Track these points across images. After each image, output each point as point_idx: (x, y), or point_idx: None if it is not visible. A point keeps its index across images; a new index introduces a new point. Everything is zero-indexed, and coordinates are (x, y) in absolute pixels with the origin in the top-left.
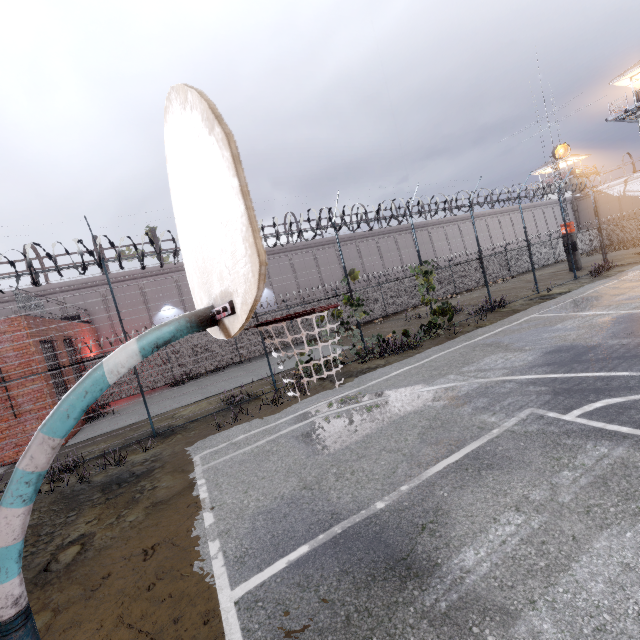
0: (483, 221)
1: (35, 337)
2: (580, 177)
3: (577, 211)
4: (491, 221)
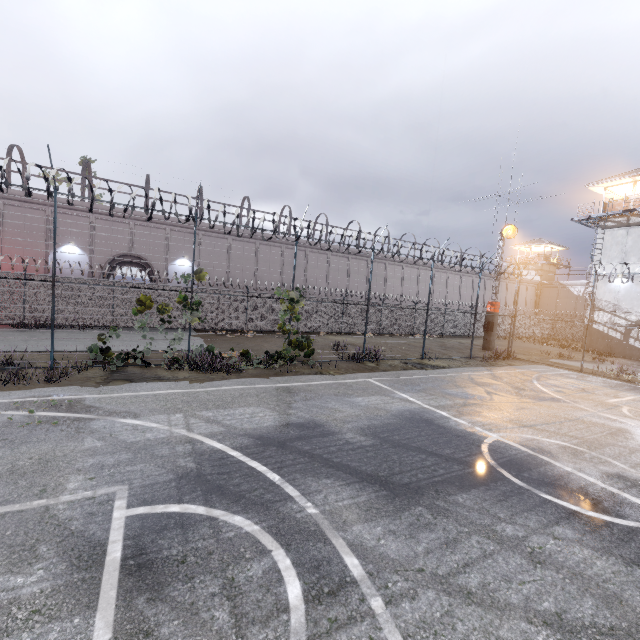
0: (445, 274)
1: None
2: (553, 266)
3: (539, 296)
4: (453, 277)
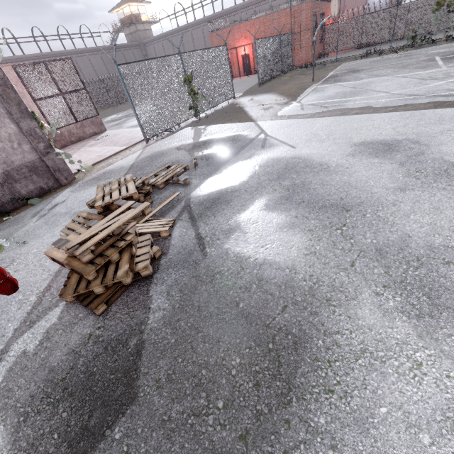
0: None
1: (312, 12)
2: None
3: None
4: None
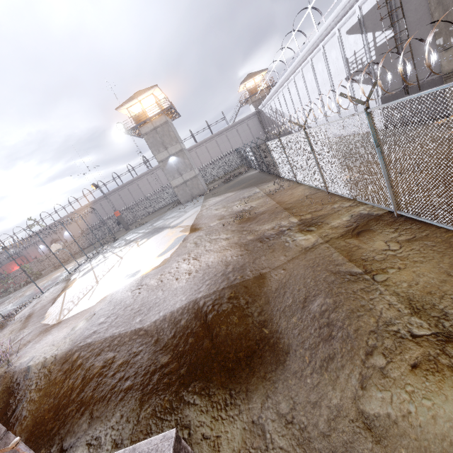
0: None
1: None
2: (263, 90)
3: (262, 121)
4: None
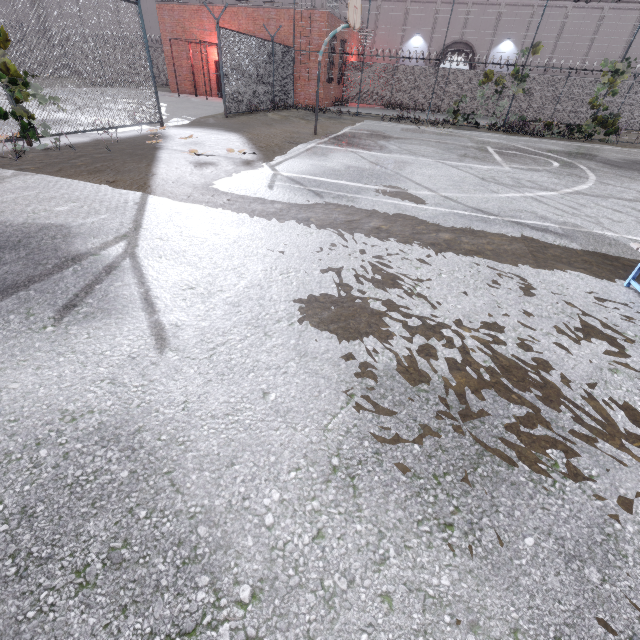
0: None
1: (328, 30)
2: None
3: None
4: None
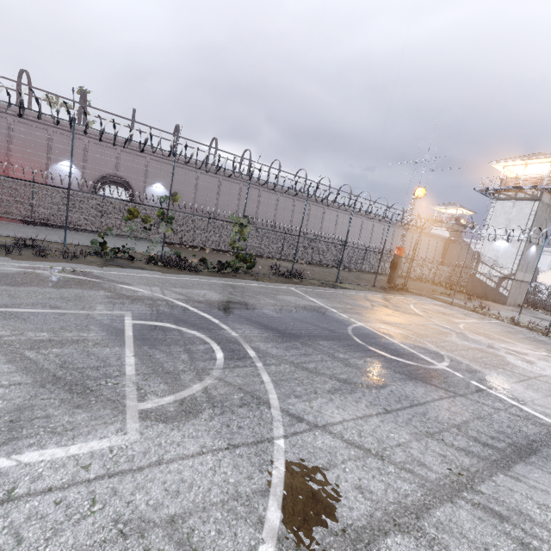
0: (372, 222)
1: None
2: (461, 226)
3: (446, 250)
4: (378, 225)
